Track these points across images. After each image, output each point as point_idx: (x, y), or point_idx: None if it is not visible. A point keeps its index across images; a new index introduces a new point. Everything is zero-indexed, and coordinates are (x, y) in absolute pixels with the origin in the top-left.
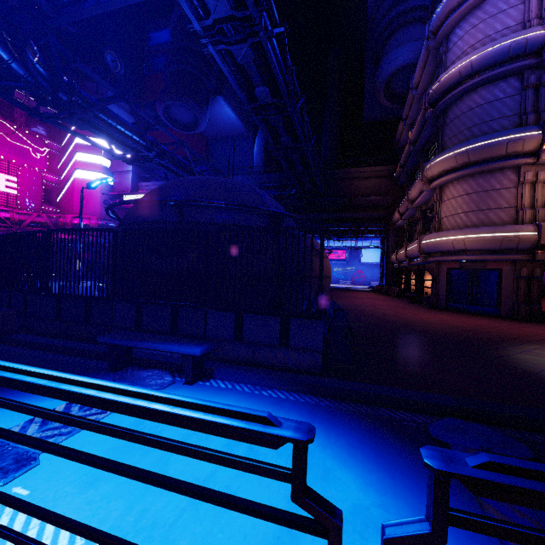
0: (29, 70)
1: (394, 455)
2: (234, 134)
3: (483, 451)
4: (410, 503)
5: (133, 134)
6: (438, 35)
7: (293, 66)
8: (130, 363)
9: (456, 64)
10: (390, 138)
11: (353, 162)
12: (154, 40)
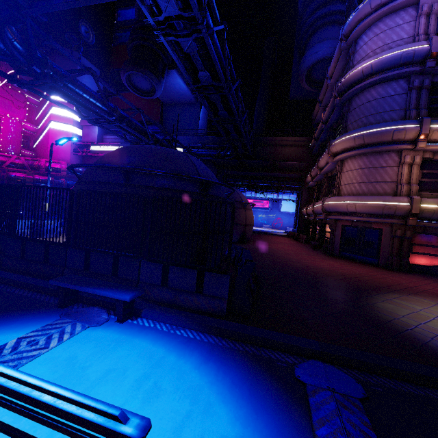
0: (7, 47)
1: (263, 392)
2: (185, 101)
3: (329, 391)
4: (263, 435)
5: (96, 102)
6: (349, 38)
7: (231, 56)
8: (77, 300)
9: (360, 64)
10: (309, 114)
11: (278, 132)
12: (122, 16)
